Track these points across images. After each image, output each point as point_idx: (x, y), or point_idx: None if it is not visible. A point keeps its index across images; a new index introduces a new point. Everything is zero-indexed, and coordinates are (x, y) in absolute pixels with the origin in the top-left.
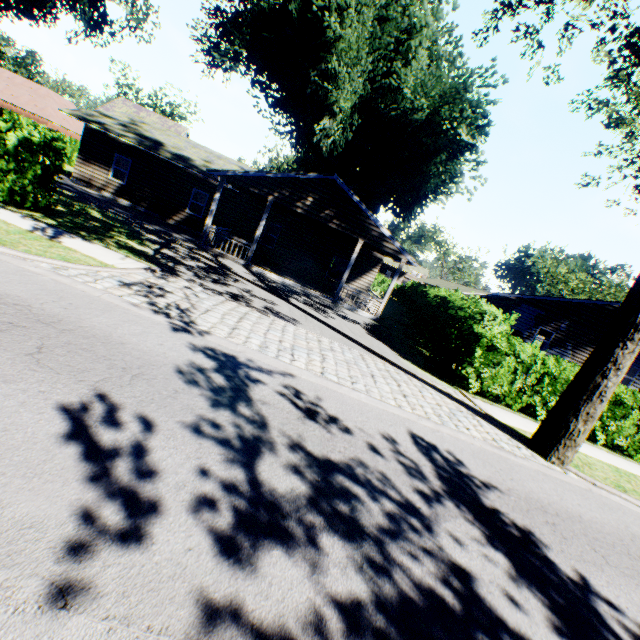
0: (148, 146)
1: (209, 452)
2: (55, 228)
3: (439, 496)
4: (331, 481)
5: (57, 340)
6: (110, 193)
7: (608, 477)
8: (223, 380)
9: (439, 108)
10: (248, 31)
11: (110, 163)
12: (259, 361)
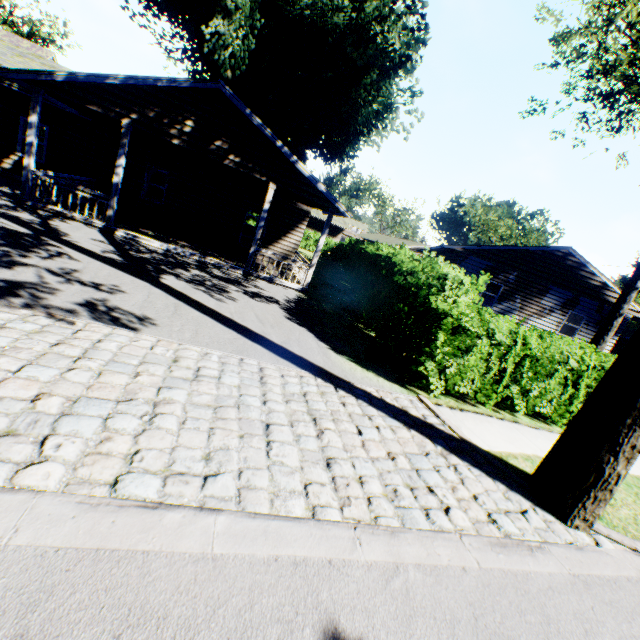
0: None
1: None
2: None
3: None
4: None
5: None
6: None
7: (635, 513)
8: None
9: (365, 1)
10: None
11: None
12: None
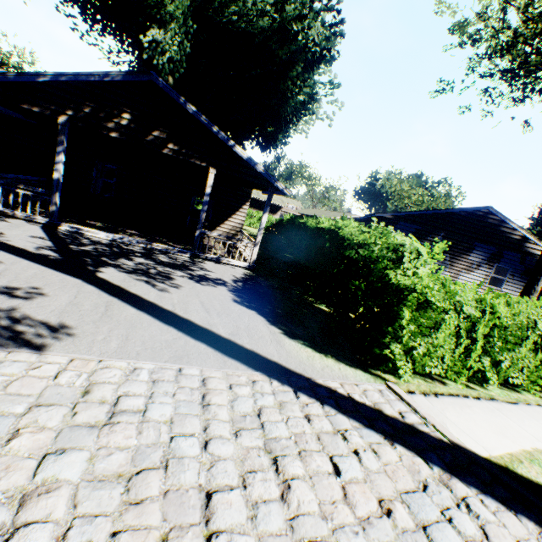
0: None
1: None
2: None
3: None
4: None
5: None
6: None
7: None
8: None
9: (285, 3)
10: None
11: None
12: None
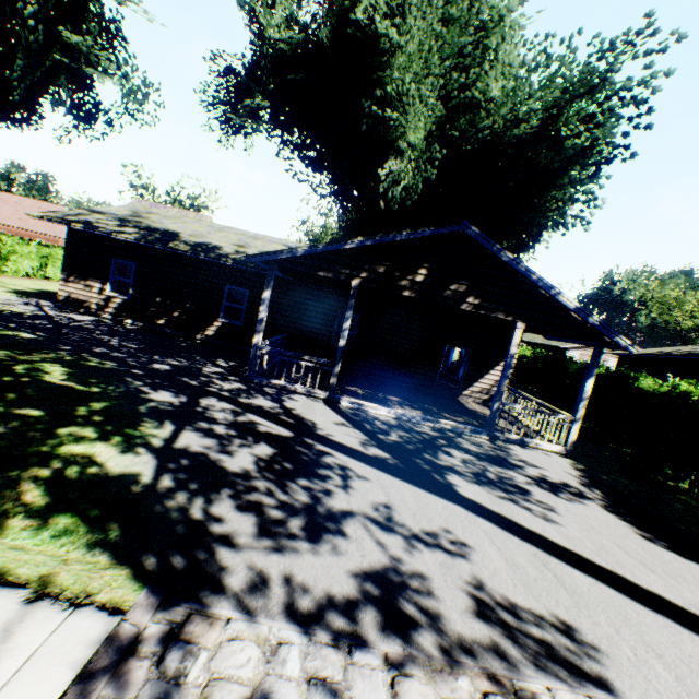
0: (155, 240)
1: None
2: None
3: None
4: None
5: None
6: (110, 314)
7: None
8: None
9: (565, 105)
10: (269, 80)
11: (106, 273)
12: None
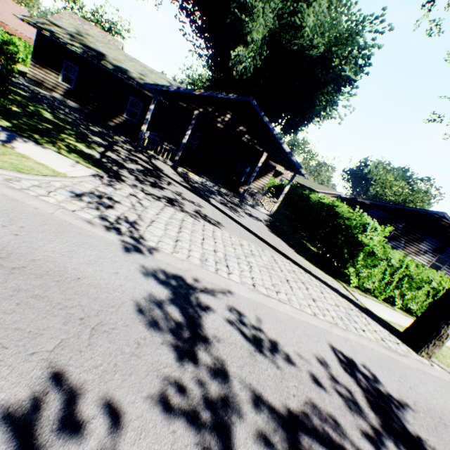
0: (92, 56)
1: (184, 445)
2: (8, 131)
3: (380, 435)
4: (300, 449)
5: (4, 287)
6: (60, 95)
7: None
8: (179, 314)
9: (333, 47)
10: None
11: (59, 68)
12: (204, 279)
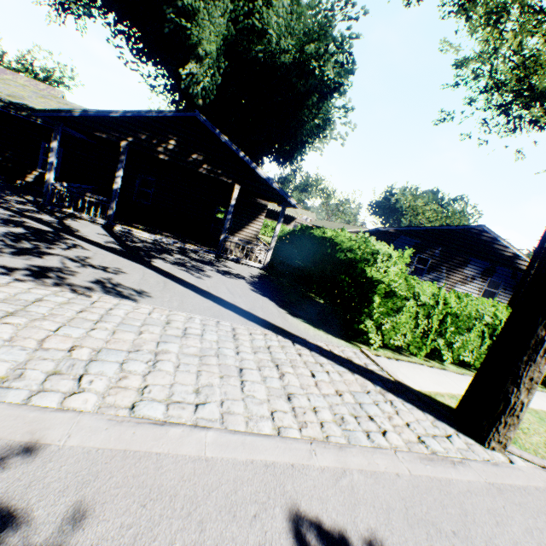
0: None
1: None
2: None
3: None
4: None
5: None
6: None
7: (545, 440)
8: None
9: (304, 46)
10: None
11: None
12: None
